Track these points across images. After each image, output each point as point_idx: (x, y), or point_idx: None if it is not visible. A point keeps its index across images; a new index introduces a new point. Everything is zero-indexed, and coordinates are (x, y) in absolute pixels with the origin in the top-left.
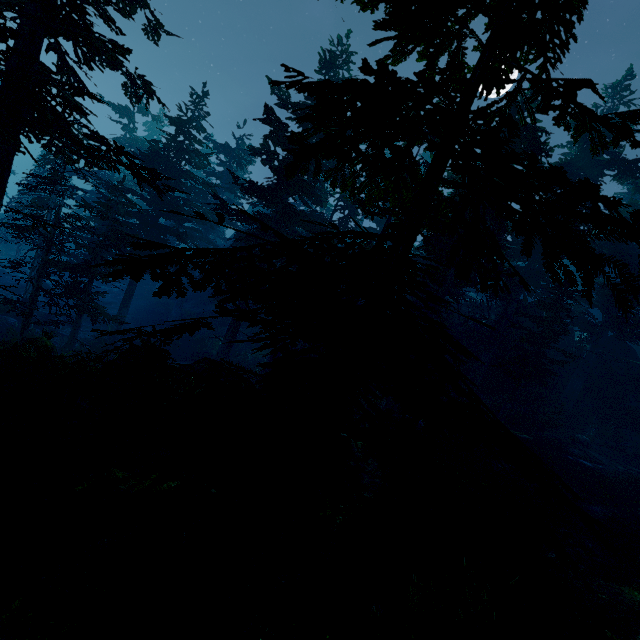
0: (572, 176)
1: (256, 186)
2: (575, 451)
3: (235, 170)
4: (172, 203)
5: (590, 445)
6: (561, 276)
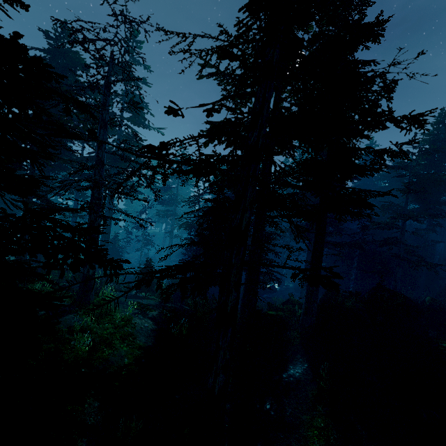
0: None
1: None
2: None
3: None
4: None
5: None
6: None
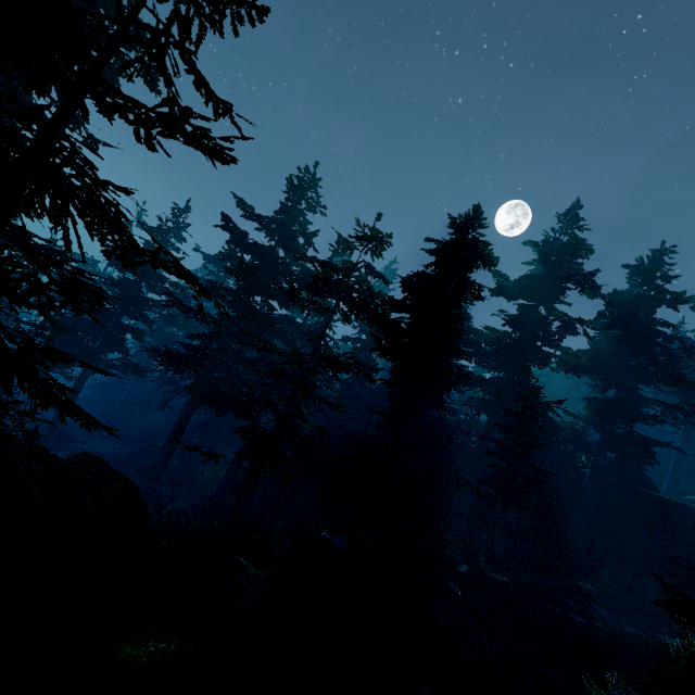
0: (539, 289)
1: (215, 286)
2: (570, 602)
3: (223, 279)
4: (138, 302)
5: (595, 596)
6: (573, 397)
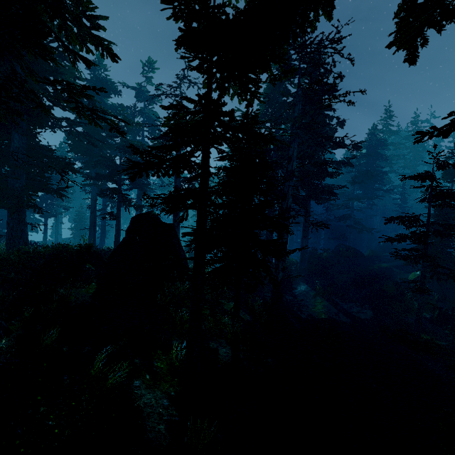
0: None
1: None
2: None
3: None
4: None
5: None
6: None
